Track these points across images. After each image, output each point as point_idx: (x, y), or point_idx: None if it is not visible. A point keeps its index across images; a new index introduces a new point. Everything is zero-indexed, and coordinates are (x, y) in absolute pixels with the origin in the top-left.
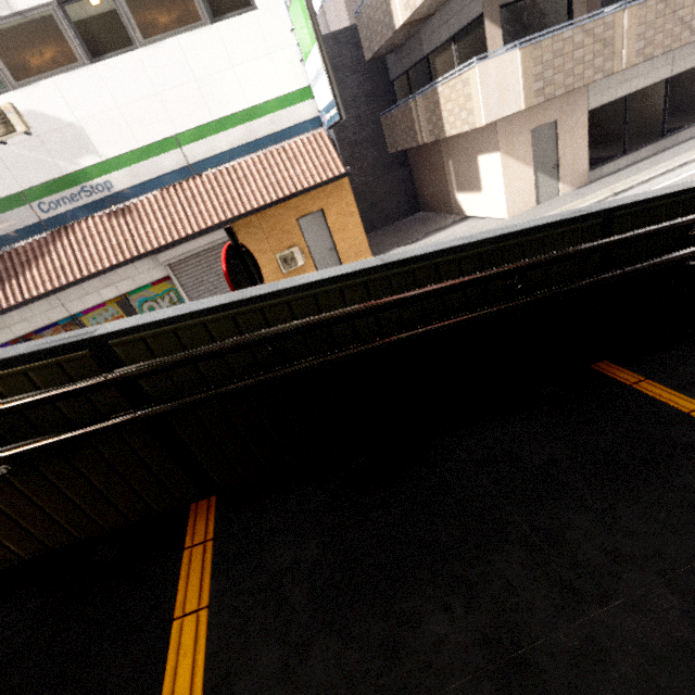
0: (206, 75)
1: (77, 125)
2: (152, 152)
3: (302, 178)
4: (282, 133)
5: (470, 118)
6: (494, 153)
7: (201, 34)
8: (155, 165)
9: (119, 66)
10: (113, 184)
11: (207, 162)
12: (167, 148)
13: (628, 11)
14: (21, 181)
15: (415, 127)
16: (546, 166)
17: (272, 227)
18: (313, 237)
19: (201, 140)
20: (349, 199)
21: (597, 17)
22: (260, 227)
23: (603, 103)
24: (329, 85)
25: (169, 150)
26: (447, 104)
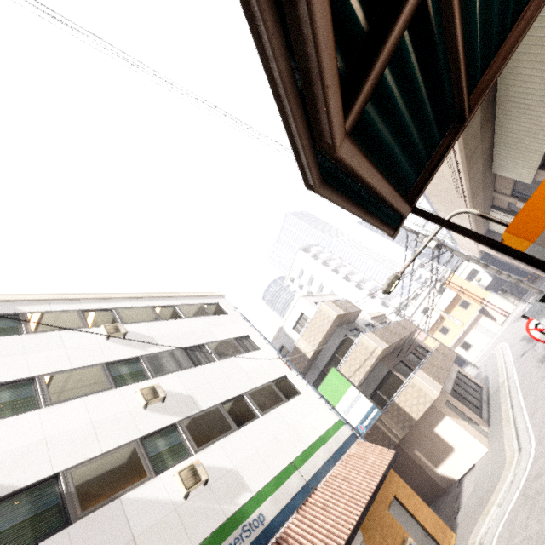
0: (294, 423)
1: (234, 469)
2: (282, 478)
3: (378, 463)
4: (342, 446)
5: (427, 398)
6: (443, 419)
7: (285, 406)
8: (287, 488)
9: (253, 427)
10: (264, 515)
11: (315, 476)
12: (290, 472)
13: (429, 358)
14: (192, 538)
15: (387, 435)
16: (466, 419)
17: (379, 524)
18: (406, 526)
19: (306, 461)
20: (401, 482)
21: (425, 360)
22: (372, 527)
23: (450, 392)
24: (367, 399)
25: (292, 473)
26: (406, 403)
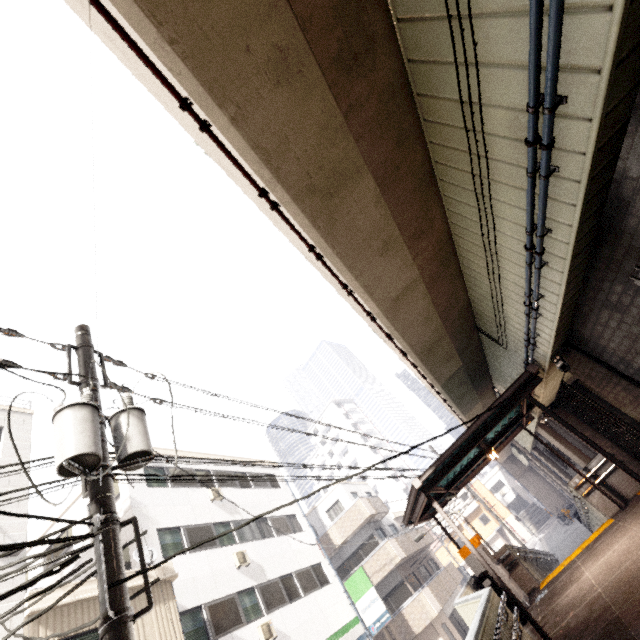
0: (325, 610)
1: (288, 635)
2: None
3: None
4: None
5: (428, 615)
6: (438, 639)
7: (319, 592)
8: None
9: (298, 605)
10: None
11: None
12: None
13: (437, 577)
14: None
15: None
16: None
17: None
18: None
19: None
20: None
21: (433, 578)
22: None
23: (449, 615)
24: (383, 603)
25: None
26: (411, 616)
